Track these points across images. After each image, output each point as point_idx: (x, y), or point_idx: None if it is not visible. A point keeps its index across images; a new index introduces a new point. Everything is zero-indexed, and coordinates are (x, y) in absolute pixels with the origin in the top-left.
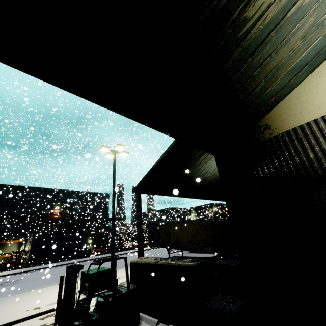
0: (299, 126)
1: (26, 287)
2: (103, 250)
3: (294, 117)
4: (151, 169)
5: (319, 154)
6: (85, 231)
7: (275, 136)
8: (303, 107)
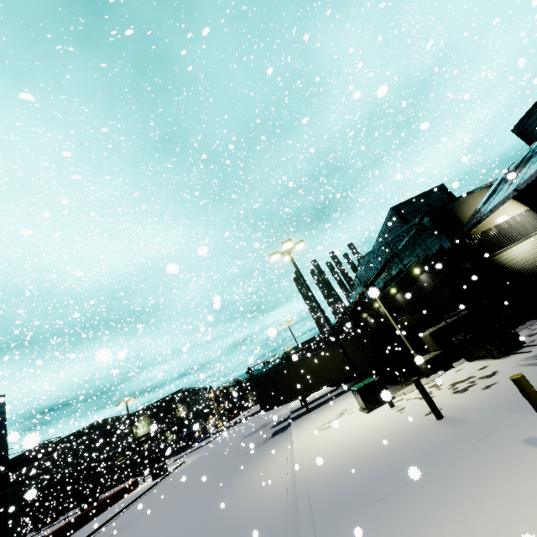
0: (486, 230)
1: (191, 534)
2: (60, 531)
3: (482, 226)
4: (388, 260)
5: (499, 241)
6: (9, 493)
7: (478, 234)
8: (484, 222)
